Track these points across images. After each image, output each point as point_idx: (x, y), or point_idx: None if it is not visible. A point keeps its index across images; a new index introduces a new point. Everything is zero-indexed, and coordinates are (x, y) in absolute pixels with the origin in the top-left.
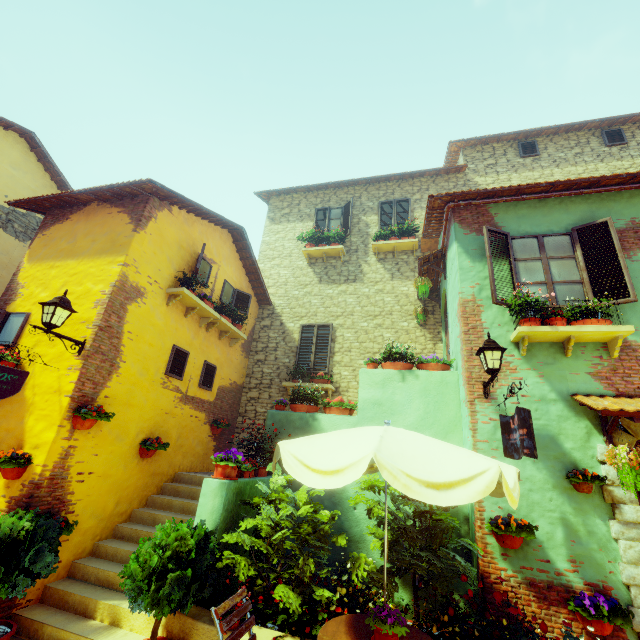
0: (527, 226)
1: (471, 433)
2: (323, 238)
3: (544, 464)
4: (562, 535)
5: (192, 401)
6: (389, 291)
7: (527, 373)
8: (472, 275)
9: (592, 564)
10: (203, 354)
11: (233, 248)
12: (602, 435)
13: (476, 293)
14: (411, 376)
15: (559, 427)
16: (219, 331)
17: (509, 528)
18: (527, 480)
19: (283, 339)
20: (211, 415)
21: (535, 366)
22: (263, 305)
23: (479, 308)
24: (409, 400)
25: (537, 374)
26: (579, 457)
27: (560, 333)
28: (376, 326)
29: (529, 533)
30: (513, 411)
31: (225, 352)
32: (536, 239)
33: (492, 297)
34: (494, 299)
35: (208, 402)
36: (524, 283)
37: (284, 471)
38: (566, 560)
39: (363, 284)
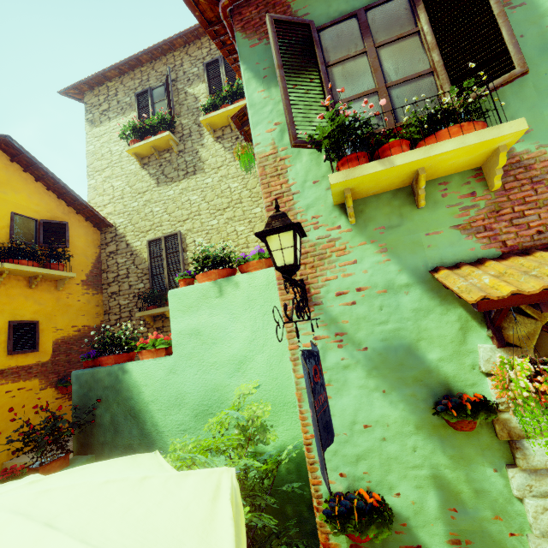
0: (341, 2)
1: (291, 366)
2: (148, 129)
3: (400, 394)
4: (436, 503)
5: (2, 375)
6: (234, 175)
7: (362, 251)
8: (268, 111)
9: (486, 543)
10: (2, 314)
11: (14, 168)
12: (485, 327)
13: (277, 139)
14: (229, 286)
15: (417, 328)
16: (27, 278)
17: (352, 518)
18: (377, 424)
19: (133, 262)
20: (52, 376)
21: (373, 236)
22: (104, 229)
23: (283, 162)
24: (231, 320)
25: (377, 248)
26: (452, 372)
27: (399, 169)
28: (227, 221)
29: (381, 524)
30: (347, 318)
31: (51, 299)
32: (356, 19)
33: (289, 136)
34: (291, 139)
35: (39, 364)
36: (344, 100)
37: (100, 446)
38: (445, 542)
39: (204, 174)
